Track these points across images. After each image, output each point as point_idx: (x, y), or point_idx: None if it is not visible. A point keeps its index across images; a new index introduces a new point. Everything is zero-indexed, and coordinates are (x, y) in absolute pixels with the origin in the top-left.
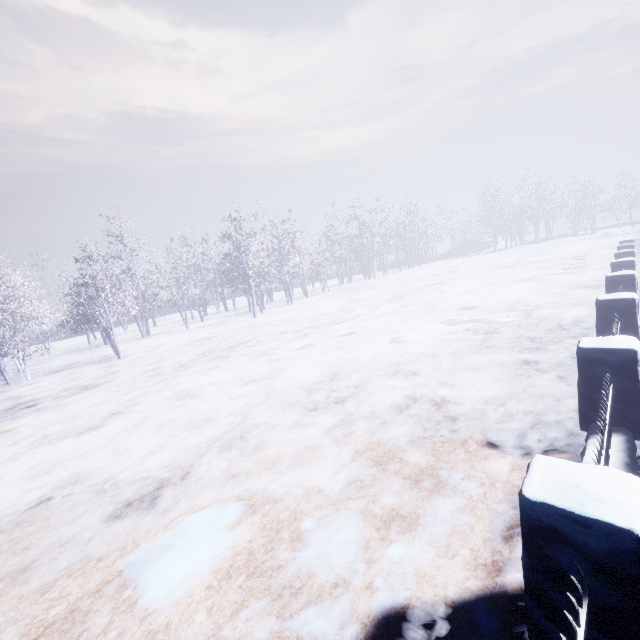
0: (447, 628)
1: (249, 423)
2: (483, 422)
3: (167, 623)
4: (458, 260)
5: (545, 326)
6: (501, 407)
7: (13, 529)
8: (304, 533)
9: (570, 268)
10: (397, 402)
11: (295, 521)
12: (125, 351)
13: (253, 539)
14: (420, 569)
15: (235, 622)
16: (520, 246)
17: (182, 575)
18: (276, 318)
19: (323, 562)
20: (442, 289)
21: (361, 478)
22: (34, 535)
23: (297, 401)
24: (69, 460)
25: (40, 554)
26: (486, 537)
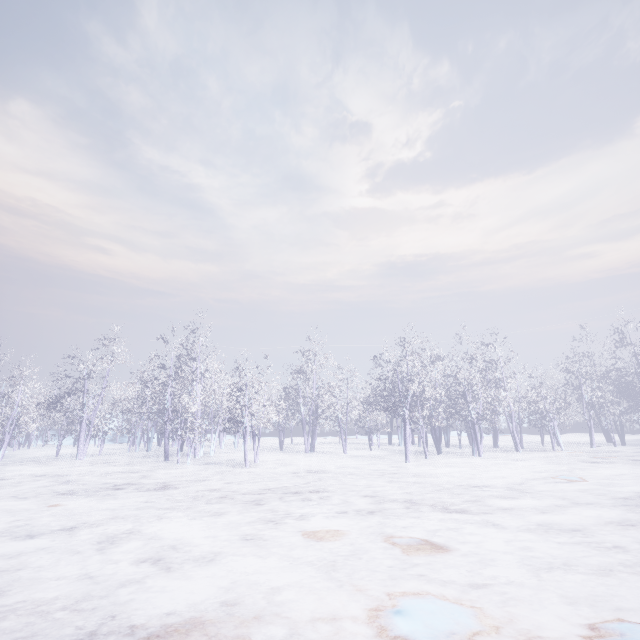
0: None
1: None
2: None
3: None
4: None
5: None
6: None
7: None
8: None
9: None
10: None
11: None
12: (268, 461)
13: None
14: None
15: None
16: None
17: None
18: (420, 470)
19: None
20: None
21: None
22: None
23: None
24: None
25: None
26: None
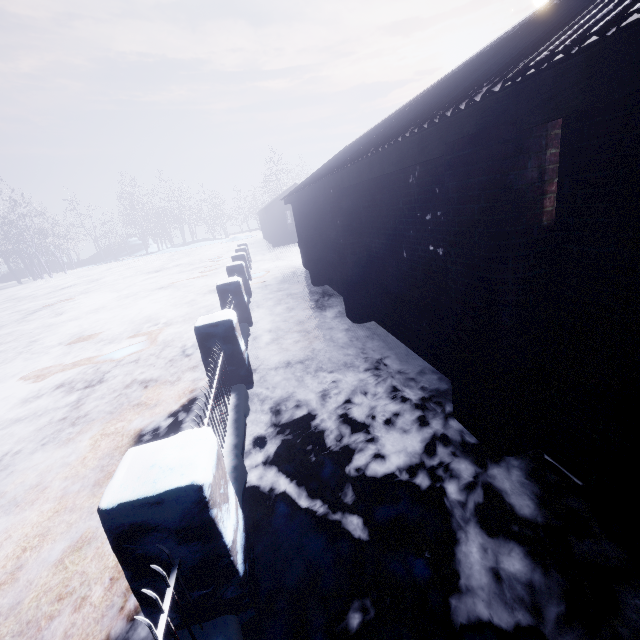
0: None
1: None
2: None
3: None
4: (106, 265)
5: (169, 354)
6: None
7: None
8: None
9: (207, 271)
10: None
11: None
12: None
13: None
14: None
15: None
16: (171, 249)
17: None
18: None
19: None
20: (64, 309)
21: None
22: None
23: None
24: None
25: None
26: None
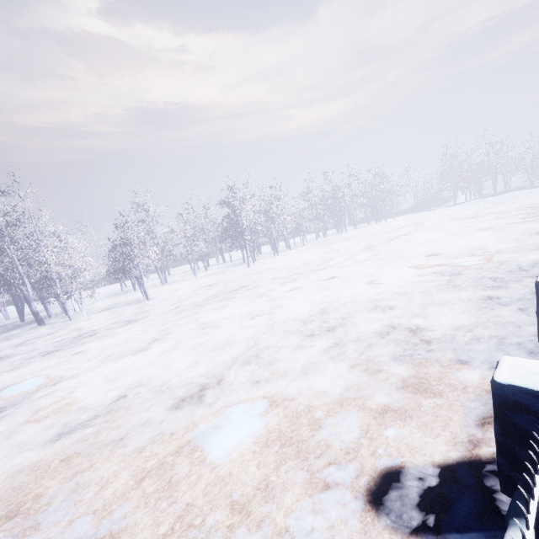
0: (436, 480)
1: (260, 346)
2: (454, 344)
3: (229, 472)
4: (421, 214)
5: (505, 268)
6: (469, 333)
7: (106, 414)
8: (318, 419)
9: (528, 217)
10: (379, 330)
11: (309, 412)
12: (151, 295)
13: (280, 423)
14: (411, 444)
15: (278, 472)
16: (479, 199)
17: (233, 444)
18: (266, 267)
19: (336, 438)
20: (408, 239)
21: (356, 384)
22: (122, 418)
23: (296, 330)
24: (131, 371)
25: (129, 430)
26: (462, 424)
